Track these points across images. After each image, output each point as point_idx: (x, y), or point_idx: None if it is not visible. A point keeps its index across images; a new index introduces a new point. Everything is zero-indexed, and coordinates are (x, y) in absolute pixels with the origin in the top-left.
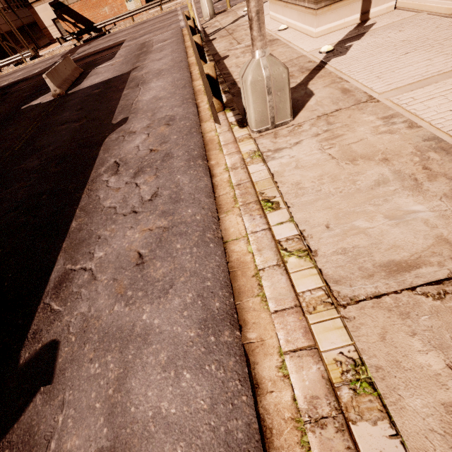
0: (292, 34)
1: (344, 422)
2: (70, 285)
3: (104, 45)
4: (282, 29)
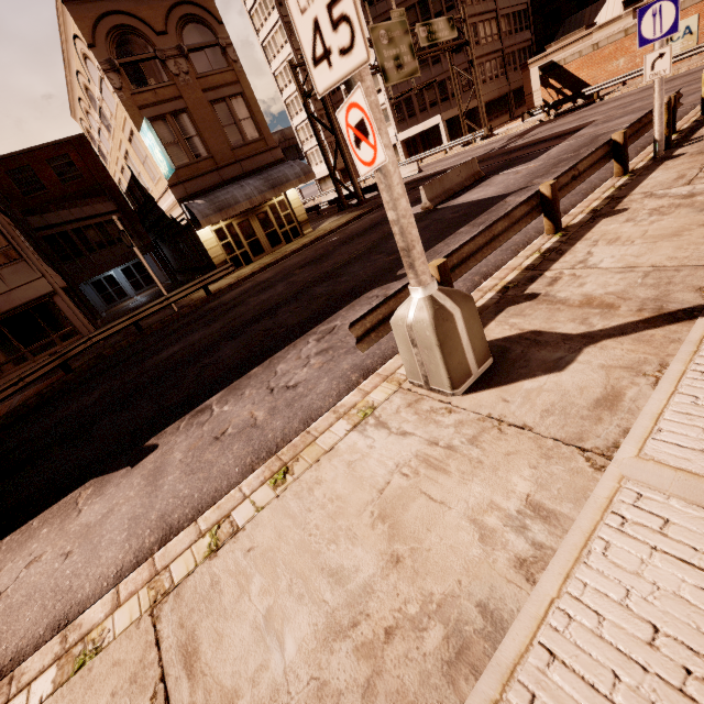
0: None
1: (60, 656)
2: (199, 417)
3: (562, 128)
4: None
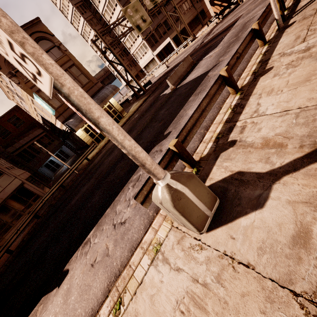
0: None
1: None
2: (85, 248)
3: (227, 24)
4: None
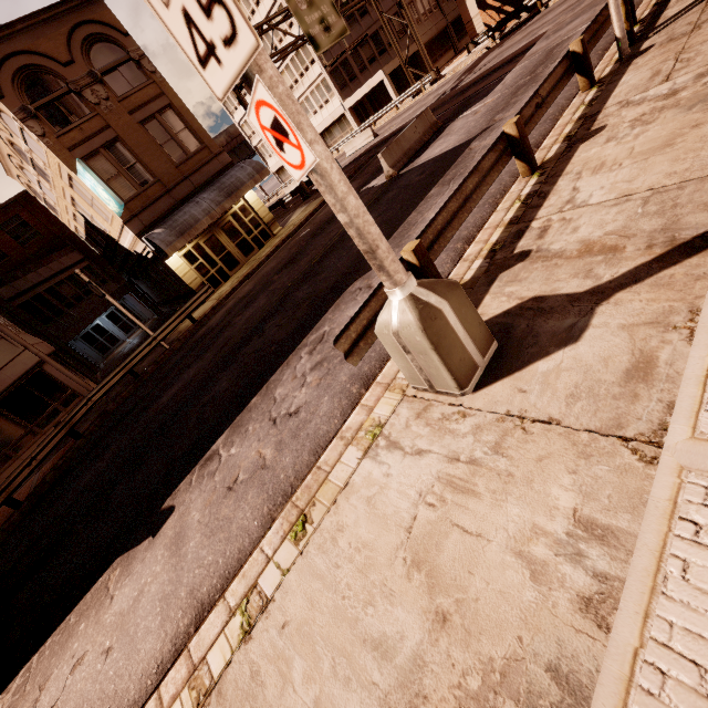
0: None
1: None
2: (208, 466)
3: (511, 51)
4: None
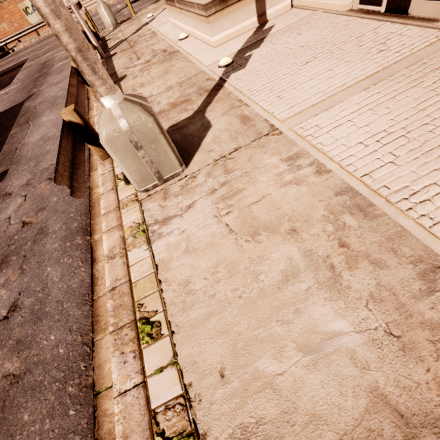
0: (192, 43)
1: None
2: None
3: (5, 67)
4: (182, 38)
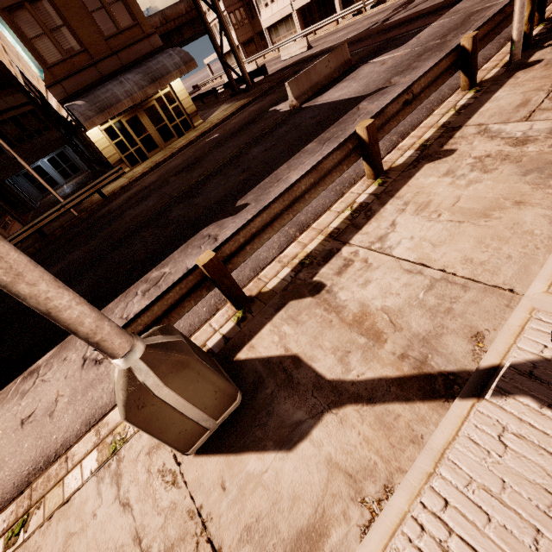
0: None
1: None
2: (26, 382)
3: None
4: None
